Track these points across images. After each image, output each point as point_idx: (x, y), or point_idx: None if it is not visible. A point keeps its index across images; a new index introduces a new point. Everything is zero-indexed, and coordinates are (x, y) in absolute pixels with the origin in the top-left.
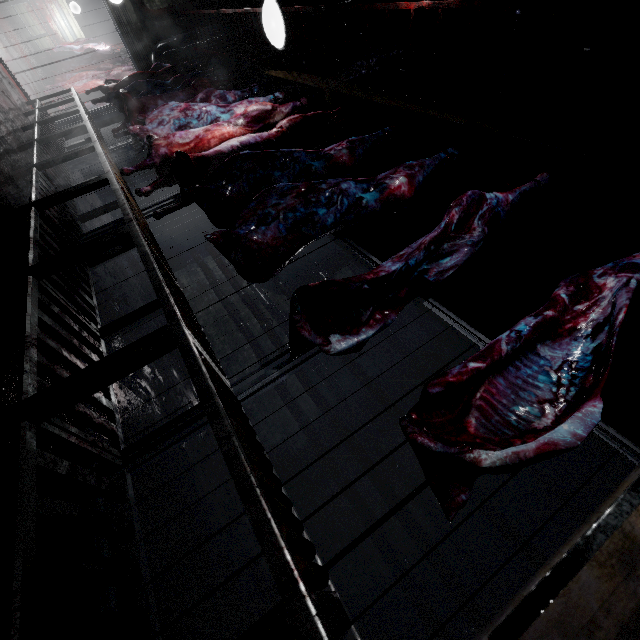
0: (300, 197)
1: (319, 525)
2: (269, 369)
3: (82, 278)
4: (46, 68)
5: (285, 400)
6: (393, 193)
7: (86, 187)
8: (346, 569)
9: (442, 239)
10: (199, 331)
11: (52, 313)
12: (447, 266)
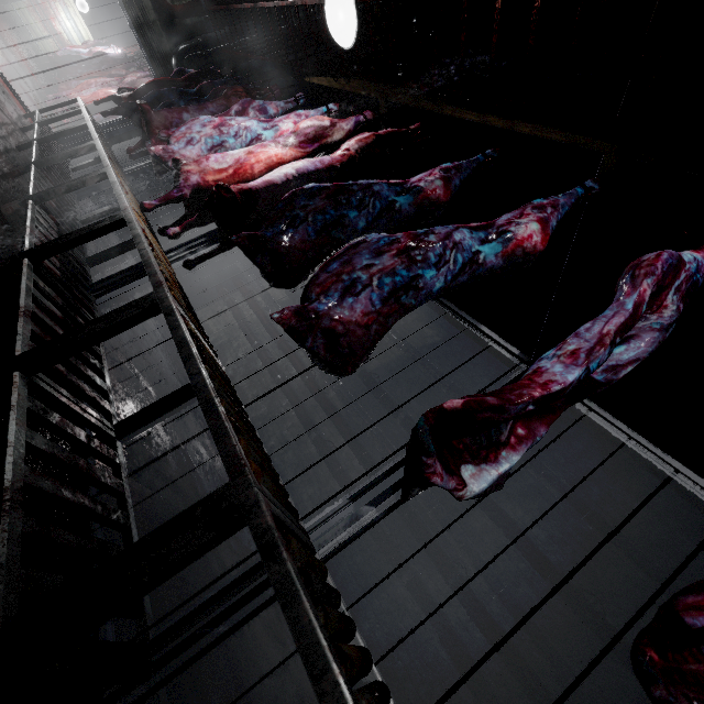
0: (401, 255)
1: (381, 633)
2: (359, 502)
3: (91, 349)
4: (49, 75)
5: (334, 471)
6: (521, 245)
7: (96, 230)
8: (417, 693)
9: (630, 327)
10: (258, 447)
11: (48, 425)
12: (622, 359)
